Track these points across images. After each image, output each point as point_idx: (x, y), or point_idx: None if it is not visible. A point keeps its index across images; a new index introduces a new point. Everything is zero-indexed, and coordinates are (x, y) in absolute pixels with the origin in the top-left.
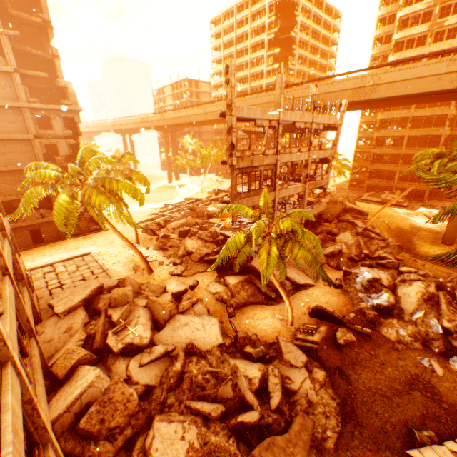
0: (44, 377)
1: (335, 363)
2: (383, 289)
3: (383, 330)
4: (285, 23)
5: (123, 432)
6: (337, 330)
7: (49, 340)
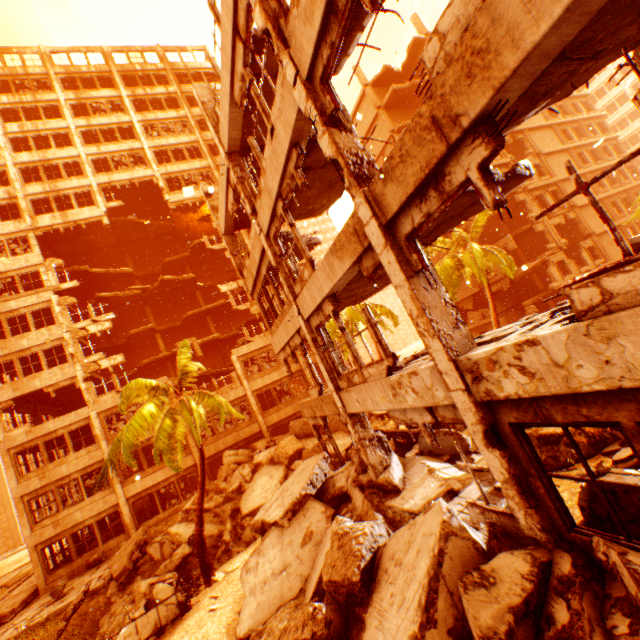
0: None
1: None
2: None
3: None
4: None
5: None
6: None
7: None
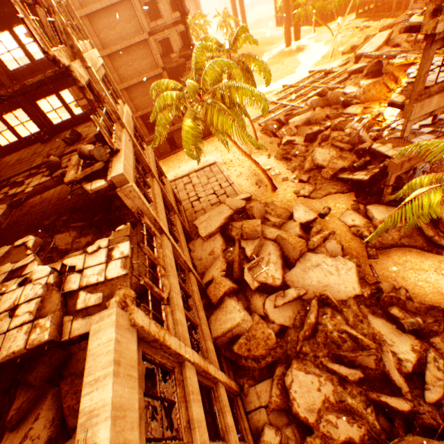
0: (202, 294)
1: None
2: None
3: None
4: None
5: (265, 358)
6: None
7: (199, 259)
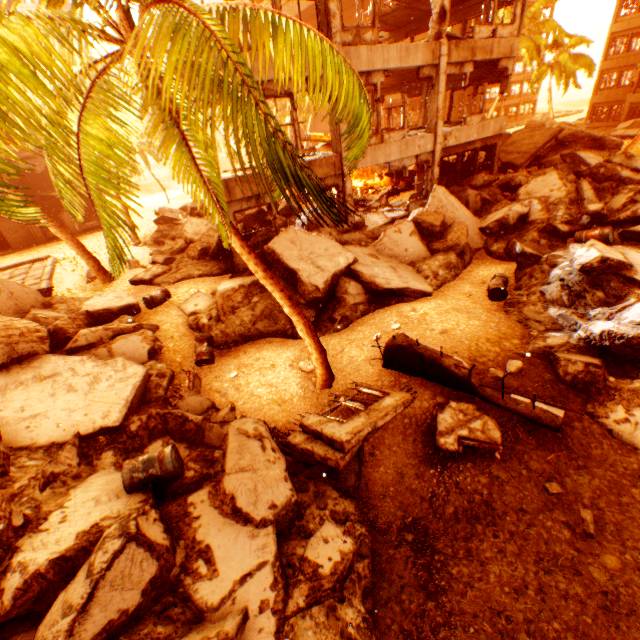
0: None
1: (411, 510)
2: (632, 292)
3: (613, 415)
4: None
5: None
6: (444, 409)
7: None
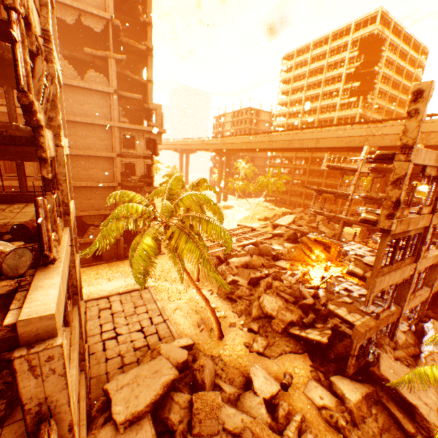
0: None
1: None
2: None
3: None
4: (363, 58)
5: None
6: None
7: None
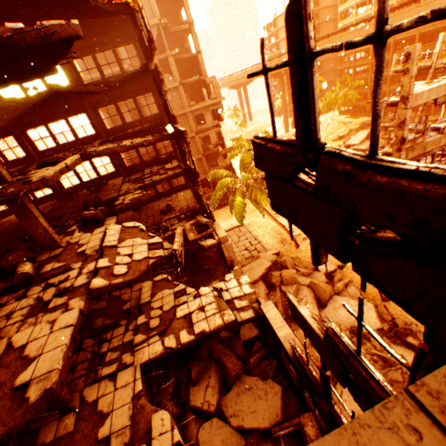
0: None
1: None
2: None
3: None
4: None
5: None
6: None
7: None
